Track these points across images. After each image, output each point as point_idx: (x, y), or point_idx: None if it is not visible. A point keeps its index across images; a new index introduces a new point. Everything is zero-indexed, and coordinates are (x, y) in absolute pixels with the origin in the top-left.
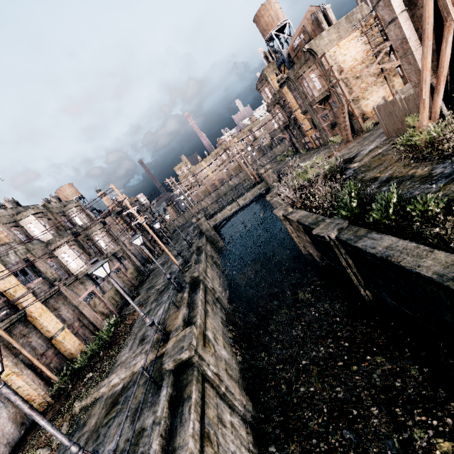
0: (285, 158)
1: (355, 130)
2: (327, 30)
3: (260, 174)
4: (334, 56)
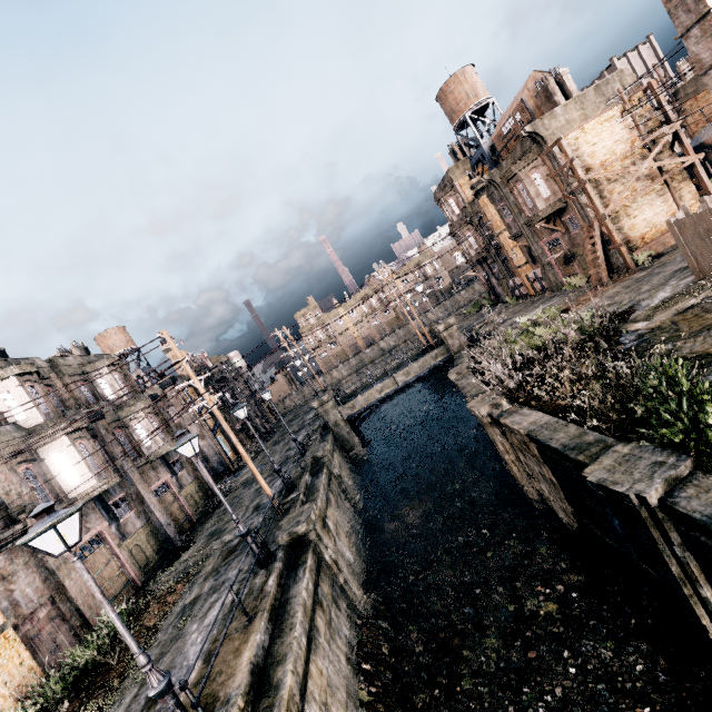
0: (477, 310)
1: (614, 267)
2: (563, 106)
3: (437, 333)
4: (575, 145)
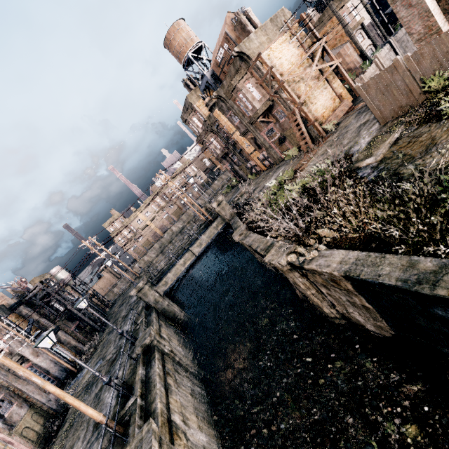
0: (230, 189)
1: (313, 138)
2: (254, 33)
3: (212, 209)
4: (269, 59)
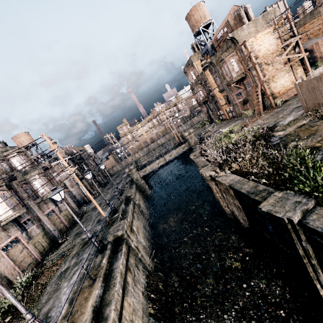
0: (202, 126)
1: (266, 106)
2: (247, 24)
3: (184, 136)
4: (251, 45)
